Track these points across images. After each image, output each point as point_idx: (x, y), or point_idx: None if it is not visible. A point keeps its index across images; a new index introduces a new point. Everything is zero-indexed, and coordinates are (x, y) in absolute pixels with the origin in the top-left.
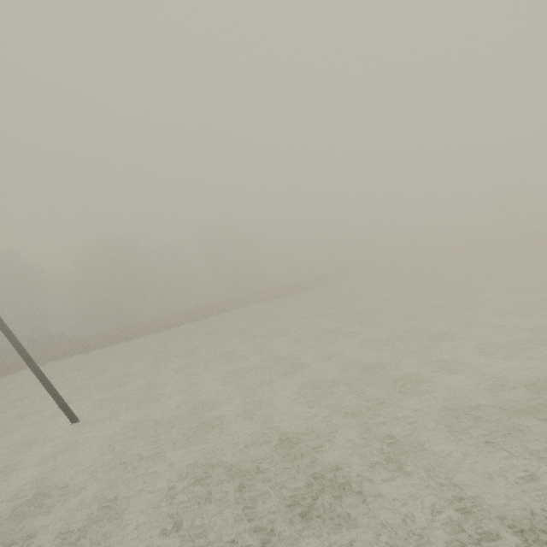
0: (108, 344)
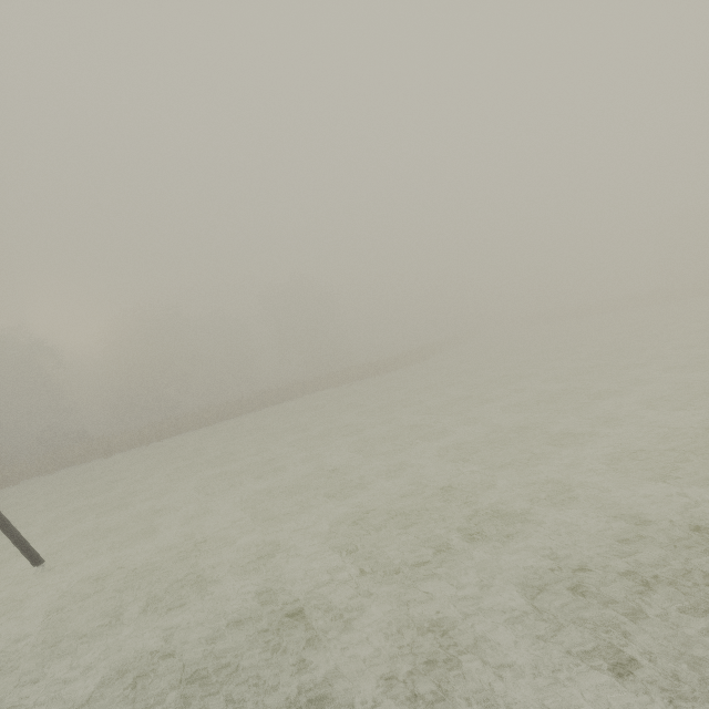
0: (137, 444)
